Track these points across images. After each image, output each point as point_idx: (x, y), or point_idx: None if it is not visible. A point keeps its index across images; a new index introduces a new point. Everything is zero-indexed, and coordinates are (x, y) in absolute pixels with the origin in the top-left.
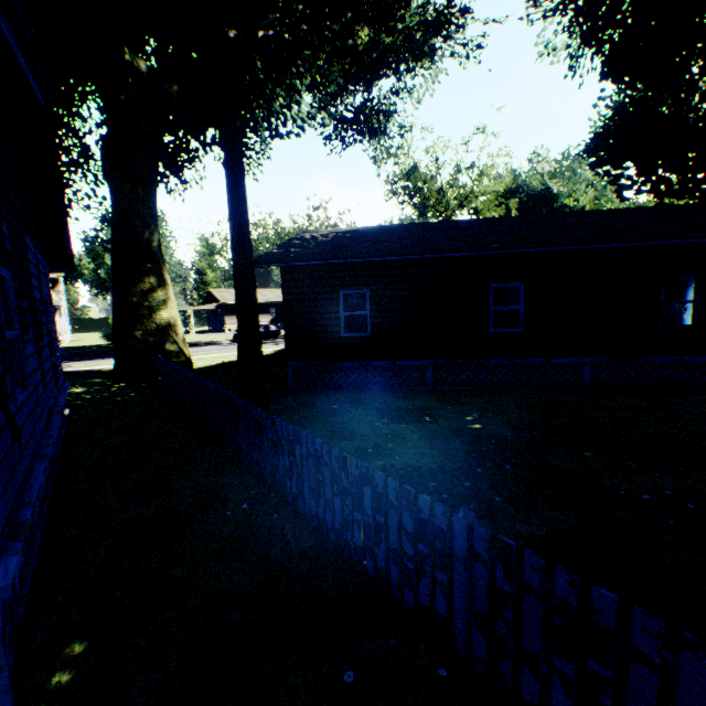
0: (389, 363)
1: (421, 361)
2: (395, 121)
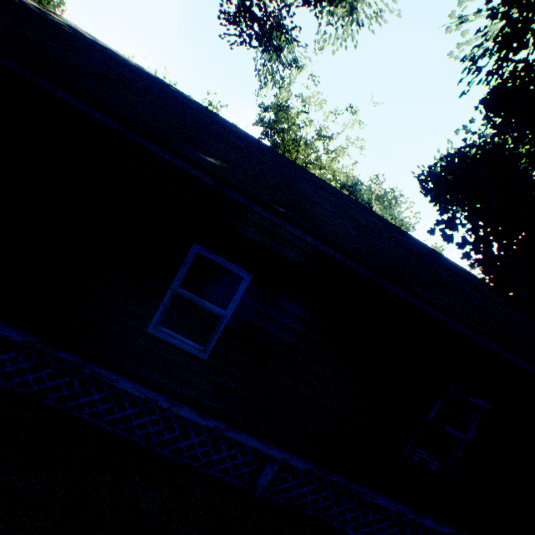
0: None
1: None
2: (293, 52)
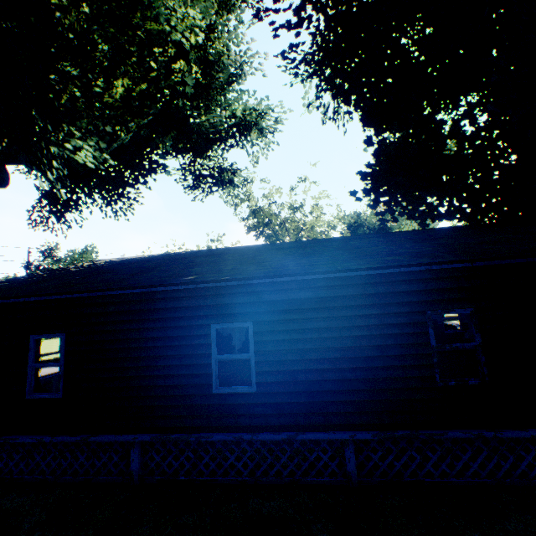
0: (80, 439)
1: (122, 436)
2: (241, 176)
